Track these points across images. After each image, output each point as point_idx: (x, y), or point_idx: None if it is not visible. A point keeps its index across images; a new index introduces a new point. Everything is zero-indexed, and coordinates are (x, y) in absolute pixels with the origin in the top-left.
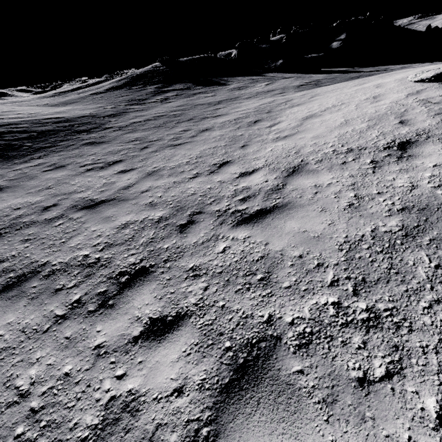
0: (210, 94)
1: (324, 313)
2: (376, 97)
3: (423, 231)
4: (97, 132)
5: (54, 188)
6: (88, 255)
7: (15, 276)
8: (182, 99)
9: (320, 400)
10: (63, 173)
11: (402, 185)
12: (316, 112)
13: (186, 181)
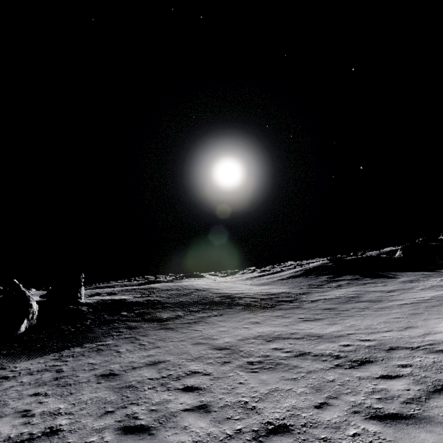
0: (381, 284)
1: None
2: None
3: None
4: (296, 302)
5: (289, 326)
6: (331, 352)
7: (297, 353)
8: (354, 287)
9: None
10: (290, 320)
11: None
12: None
13: (381, 332)
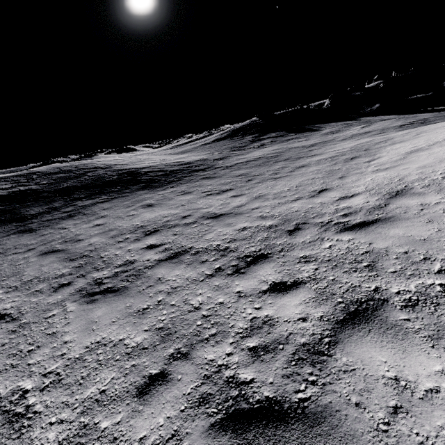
0: (303, 139)
1: (430, 289)
2: None
3: None
4: (209, 170)
5: (186, 206)
6: (220, 244)
7: (174, 252)
8: (277, 144)
9: (426, 336)
10: (191, 196)
11: None
12: (422, 147)
13: (289, 203)
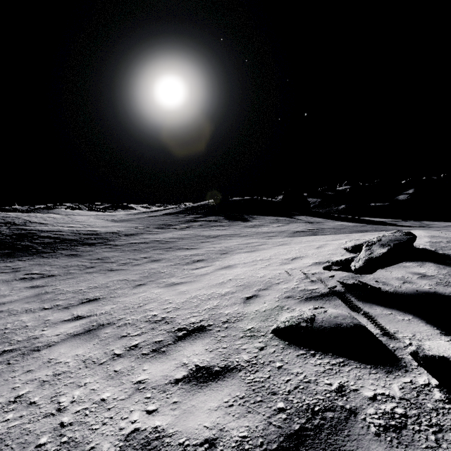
0: (223, 228)
1: None
2: (294, 259)
3: None
4: (95, 246)
5: None
6: None
7: None
8: (197, 229)
9: None
10: (6, 277)
11: (63, 401)
12: (240, 263)
13: (33, 312)
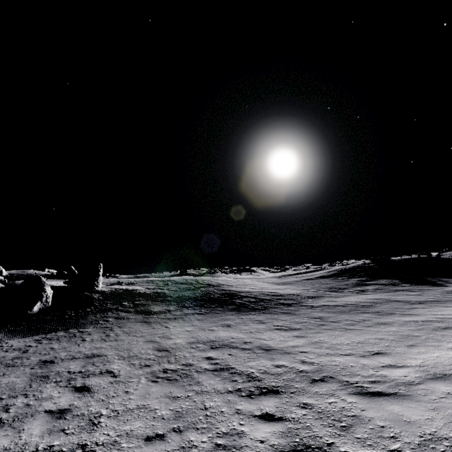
0: (415, 293)
1: None
2: None
3: None
4: (294, 306)
5: (254, 333)
6: (254, 372)
7: (220, 367)
8: (380, 293)
9: None
10: (262, 326)
11: None
12: None
13: (337, 355)
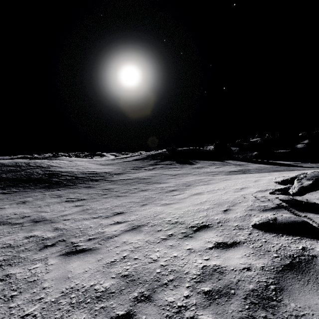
0: (178, 169)
1: None
2: (242, 188)
3: (108, 298)
4: (99, 181)
5: (41, 207)
6: None
7: None
8: (160, 170)
9: None
10: (56, 200)
11: (152, 257)
12: (204, 191)
13: (88, 219)
